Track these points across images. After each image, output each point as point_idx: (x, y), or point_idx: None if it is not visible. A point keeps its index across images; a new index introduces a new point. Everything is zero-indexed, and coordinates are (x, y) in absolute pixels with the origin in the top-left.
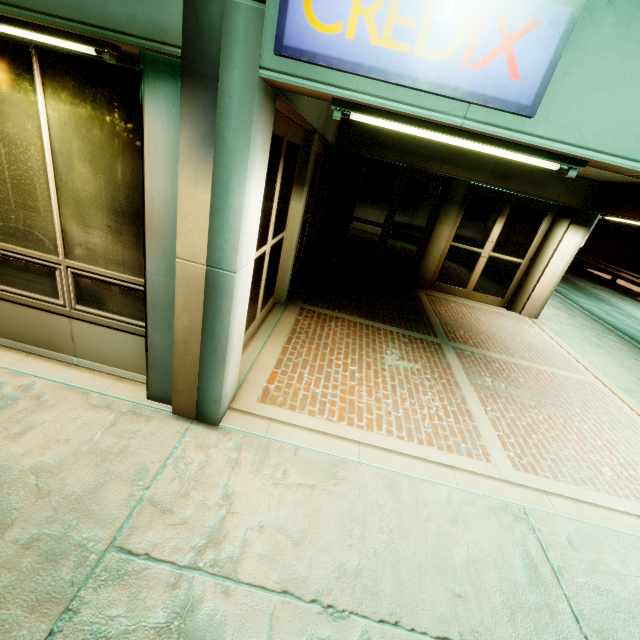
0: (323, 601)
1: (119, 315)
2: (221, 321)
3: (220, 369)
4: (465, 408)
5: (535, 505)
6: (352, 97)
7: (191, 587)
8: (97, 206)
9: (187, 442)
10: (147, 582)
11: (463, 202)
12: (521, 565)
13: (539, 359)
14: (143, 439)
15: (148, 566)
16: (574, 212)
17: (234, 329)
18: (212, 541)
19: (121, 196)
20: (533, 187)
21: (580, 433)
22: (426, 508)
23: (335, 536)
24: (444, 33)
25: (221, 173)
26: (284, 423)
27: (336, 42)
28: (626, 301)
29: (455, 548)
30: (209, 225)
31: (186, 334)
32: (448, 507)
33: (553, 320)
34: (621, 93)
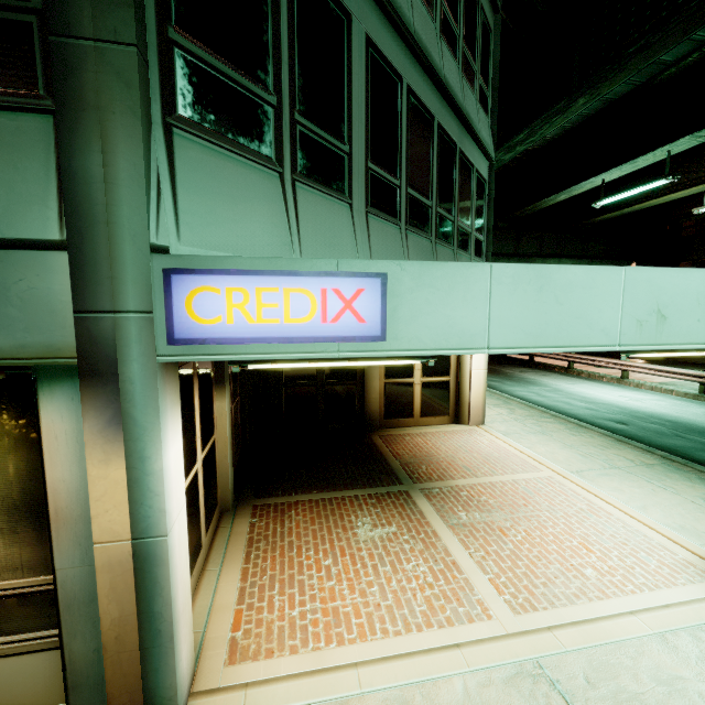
0: None
1: (18, 633)
2: (160, 594)
3: (169, 653)
4: (451, 560)
5: (545, 650)
6: (245, 358)
7: None
8: None
9: None
10: None
11: None
12: None
13: (499, 469)
14: None
15: None
16: None
17: (177, 594)
18: None
19: (15, 492)
20: None
21: (556, 539)
22: None
23: None
24: (302, 307)
25: (134, 446)
26: (264, 682)
27: (220, 328)
28: (548, 376)
29: None
30: (128, 498)
31: (117, 627)
32: (468, 703)
33: (498, 420)
34: (435, 314)
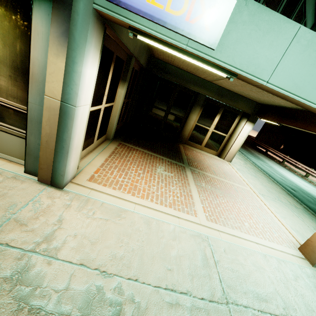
0: (101, 269)
1: (12, 126)
2: (67, 132)
3: (65, 158)
4: (190, 194)
5: (213, 235)
6: (137, 26)
7: (29, 260)
8: (4, 64)
9: (43, 194)
10: (4, 256)
11: (203, 105)
12: (201, 259)
13: (228, 178)
14: (17, 191)
15: (6, 249)
16: (249, 116)
17: (74, 138)
18: (46, 240)
19: (18, 60)
20: (233, 102)
21: (239, 209)
22: (162, 233)
23: (114, 242)
24: (178, 3)
25: (71, 53)
26: (99, 191)
27: None
28: (270, 161)
29: (172, 250)
30: (63, 80)
31: (47, 137)
32: (173, 233)
33: (237, 164)
34: (250, 46)
